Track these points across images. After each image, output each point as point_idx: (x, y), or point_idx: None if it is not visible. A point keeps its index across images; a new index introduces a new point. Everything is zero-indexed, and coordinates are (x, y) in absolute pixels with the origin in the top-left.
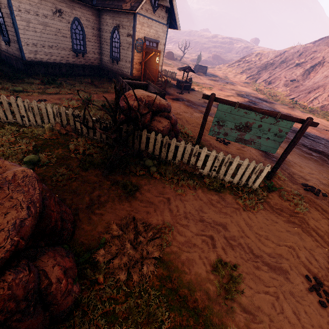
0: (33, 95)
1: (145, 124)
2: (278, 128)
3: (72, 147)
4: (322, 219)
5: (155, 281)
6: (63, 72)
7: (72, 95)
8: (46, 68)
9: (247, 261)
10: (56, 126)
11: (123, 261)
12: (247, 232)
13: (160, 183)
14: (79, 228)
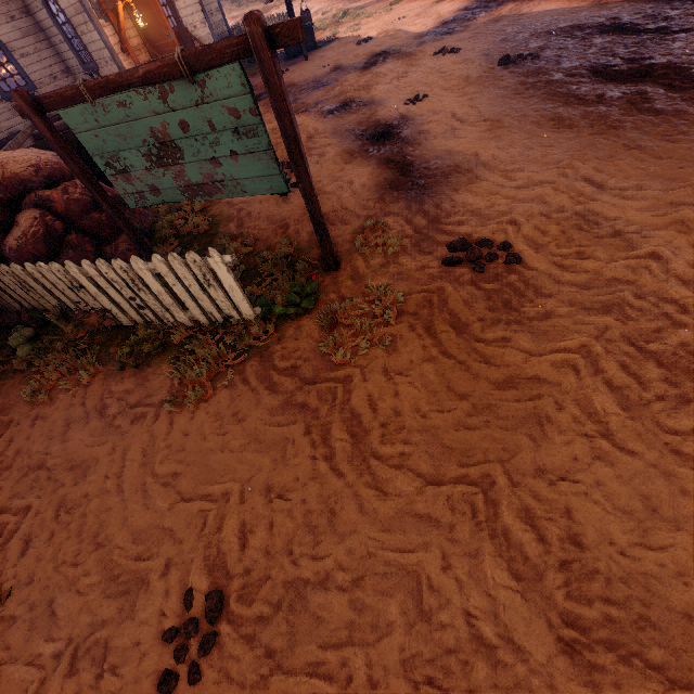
0: None
1: None
2: (223, 107)
3: None
4: (422, 363)
5: None
6: None
7: None
8: None
9: (59, 569)
10: None
11: None
12: (126, 475)
13: (22, 384)
14: None
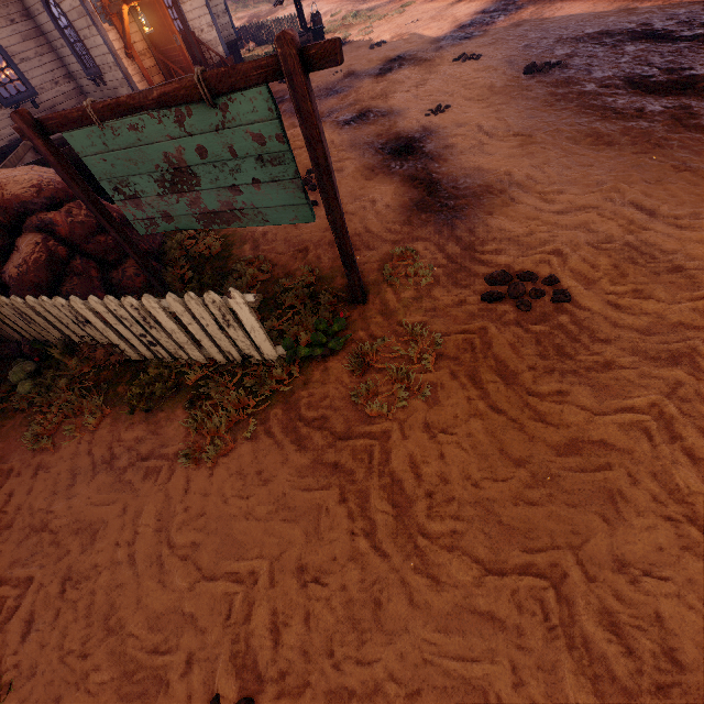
0: None
1: None
2: (246, 132)
3: None
4: (469, 419)
5: None
6: None
7: None
8: None
9: (65, 659)
10: None
11: None
12: (139, 543)
13: (23, 426)
14: None
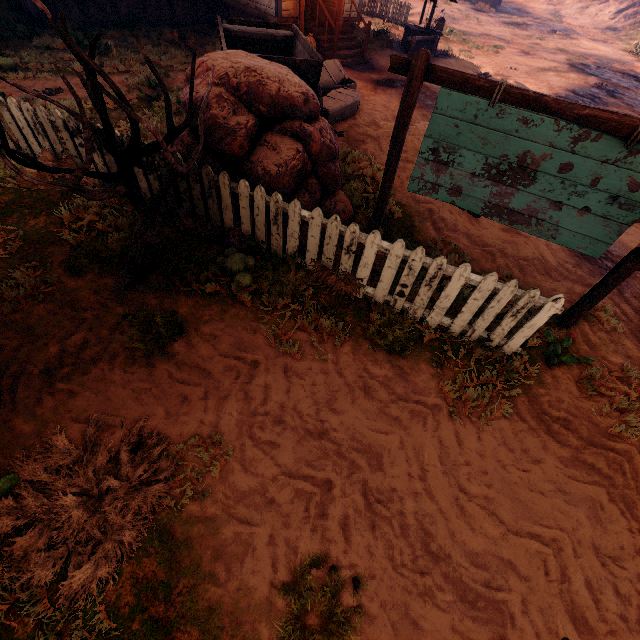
0: (37, 78)
1: (233, 156)
2: (628, 176)
3: (66, 213)
4: None
5: (126, 594)
6: (121, 16)
7: (125, 77)
8: (83, 7)
9: (400, 570)
10: (42, 159)
11: (40, 543)
12: (433, 481)
13: (249, 319)
14: (3, 426)
